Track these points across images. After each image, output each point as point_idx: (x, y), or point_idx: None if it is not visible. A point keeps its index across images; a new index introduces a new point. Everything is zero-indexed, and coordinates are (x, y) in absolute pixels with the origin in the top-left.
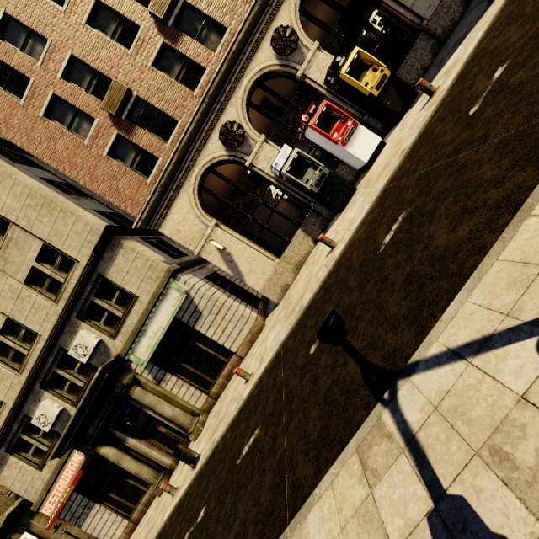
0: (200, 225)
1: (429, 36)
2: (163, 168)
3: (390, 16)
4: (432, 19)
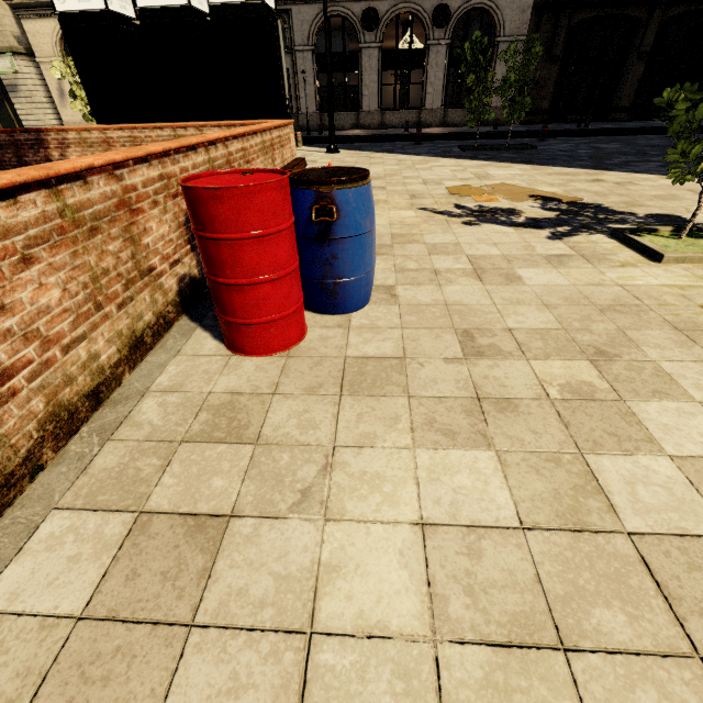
0: (51, 50)
1: None
2: None
3: None
4: None
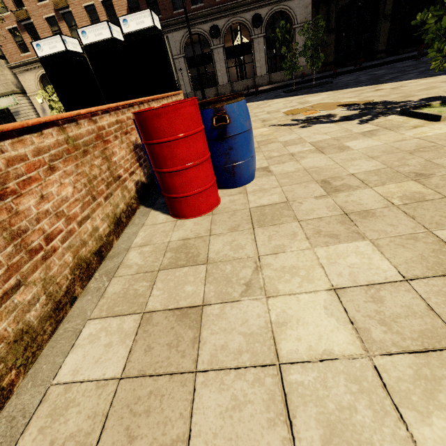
0: (35, 88)
1: None
2: (29, 58)
3: None
4: None
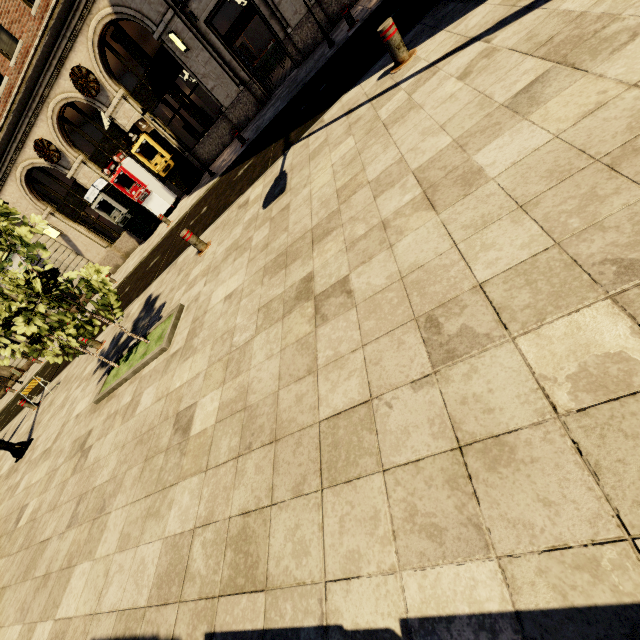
0: (35, 210)
1: (230, 120)
2: None
3: (197, 84)
4: (229, 109)
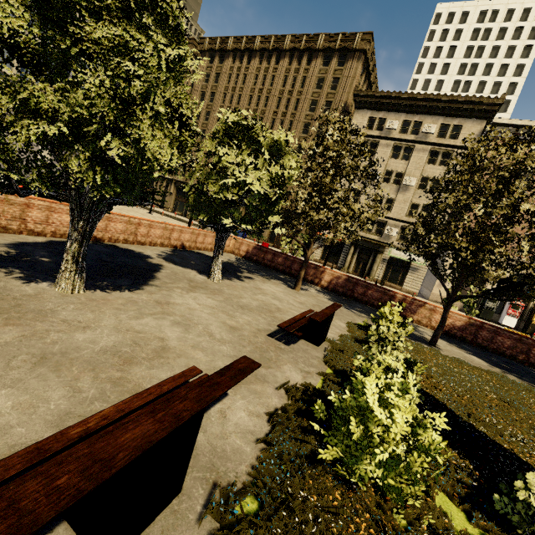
0: None
1: None
2: None
3: None
4: None
